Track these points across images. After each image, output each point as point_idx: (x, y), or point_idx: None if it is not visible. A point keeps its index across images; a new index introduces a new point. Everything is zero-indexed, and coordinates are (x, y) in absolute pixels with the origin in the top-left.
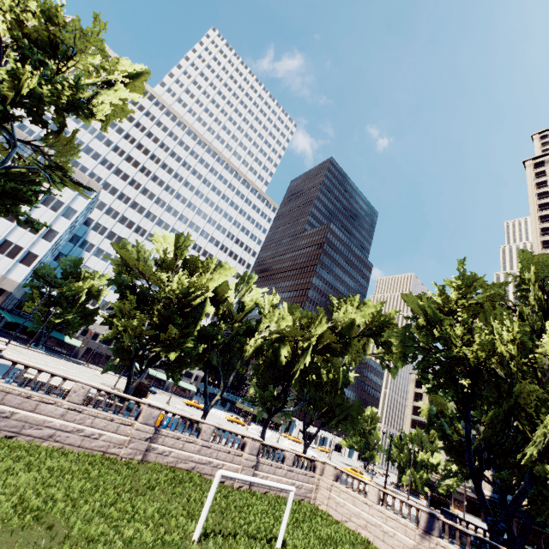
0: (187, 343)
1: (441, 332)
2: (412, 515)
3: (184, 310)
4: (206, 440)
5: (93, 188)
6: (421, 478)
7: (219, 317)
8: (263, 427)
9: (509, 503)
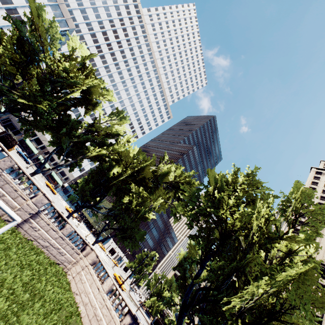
0: (42, 104)
1: (219, 196)
2: None
3: (60, 91)
4: (1, 167)
5: (69, 24)
6: (158, 306)
7: (88, 125)
8: (73, 211)
9: None
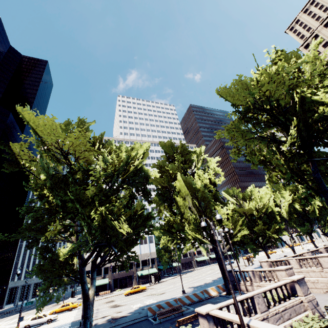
0: (280, 226)
1: None
2: None
3: (261, 216)
4: None
5: None
6: None
7: None
8: (312, 242)
9: None
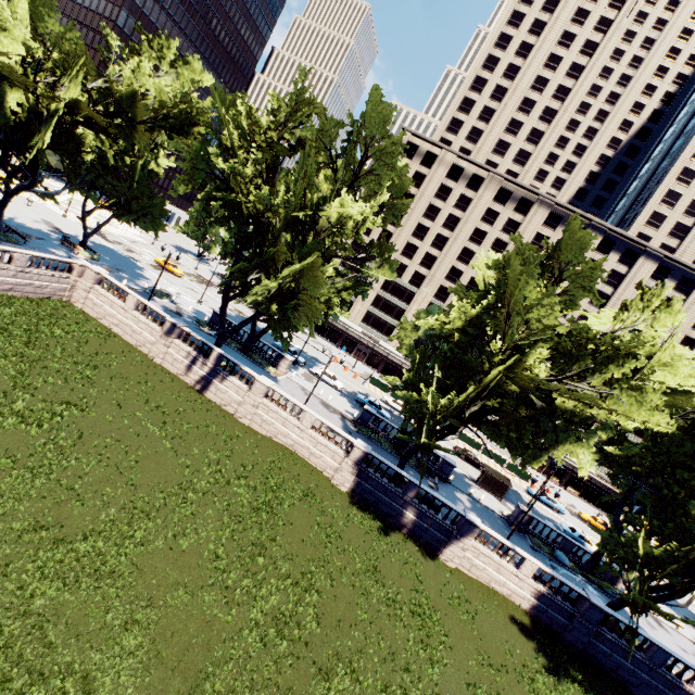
0: None
1: (229, 168)
2: (194, 311)
3: None
4: None
5: None
6: None
7: None
8: None
9: (240, 323)
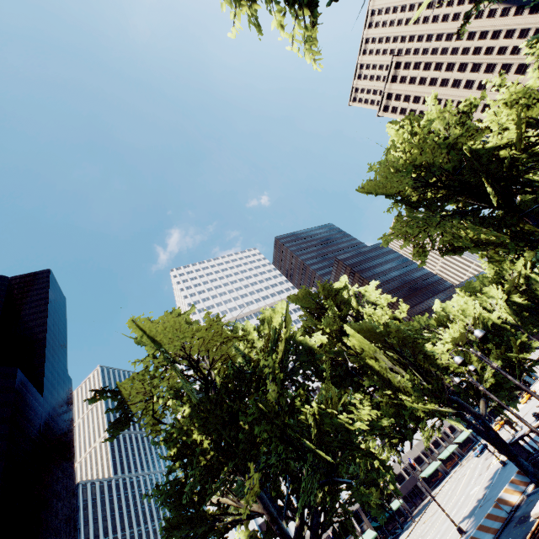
0: (520, 338)
1: None
2: None
3: None
4: None
5: None
6: None
7: None
8: None
9: None
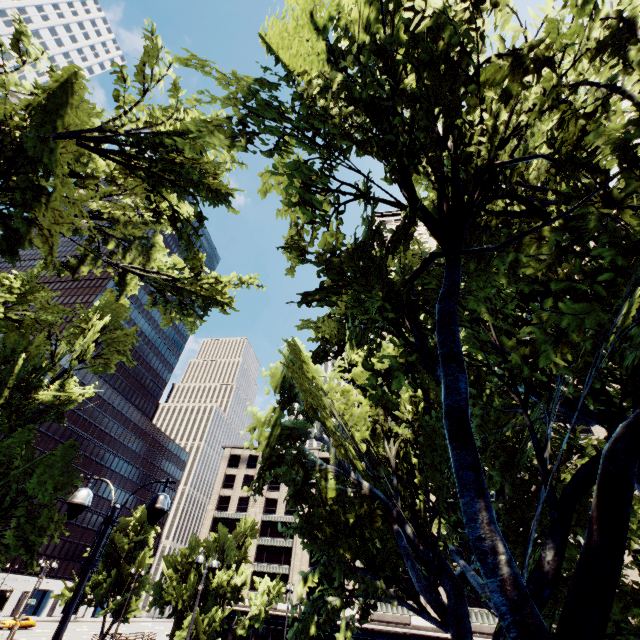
0: None
1: None
2: None
3: None
4: None
5: None
6: (212, 623)
7: None
8: None
9: None
